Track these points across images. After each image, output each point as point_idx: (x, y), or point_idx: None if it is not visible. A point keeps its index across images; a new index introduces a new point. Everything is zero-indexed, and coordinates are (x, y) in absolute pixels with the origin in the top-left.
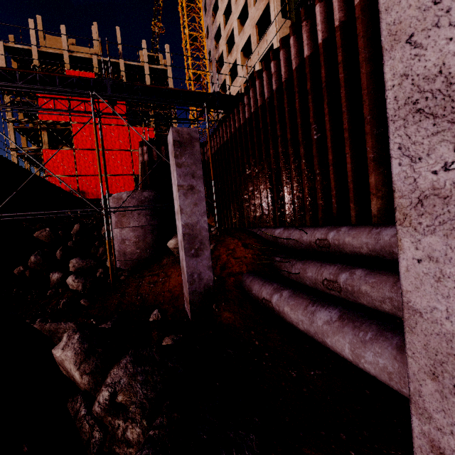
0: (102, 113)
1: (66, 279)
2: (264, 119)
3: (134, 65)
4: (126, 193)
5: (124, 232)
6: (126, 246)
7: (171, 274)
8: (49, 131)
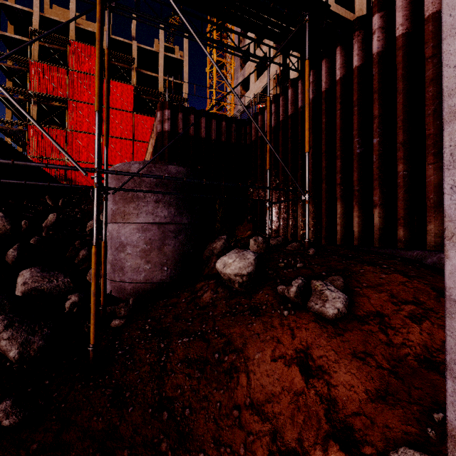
0: (116, 4)
1: (0, 312)
2: (440, 40)
3: (147, 49)
4: (137, 164)
5: (125, 230)
6: (127, 256)
7: (247, 347)
8: (40, 106)
